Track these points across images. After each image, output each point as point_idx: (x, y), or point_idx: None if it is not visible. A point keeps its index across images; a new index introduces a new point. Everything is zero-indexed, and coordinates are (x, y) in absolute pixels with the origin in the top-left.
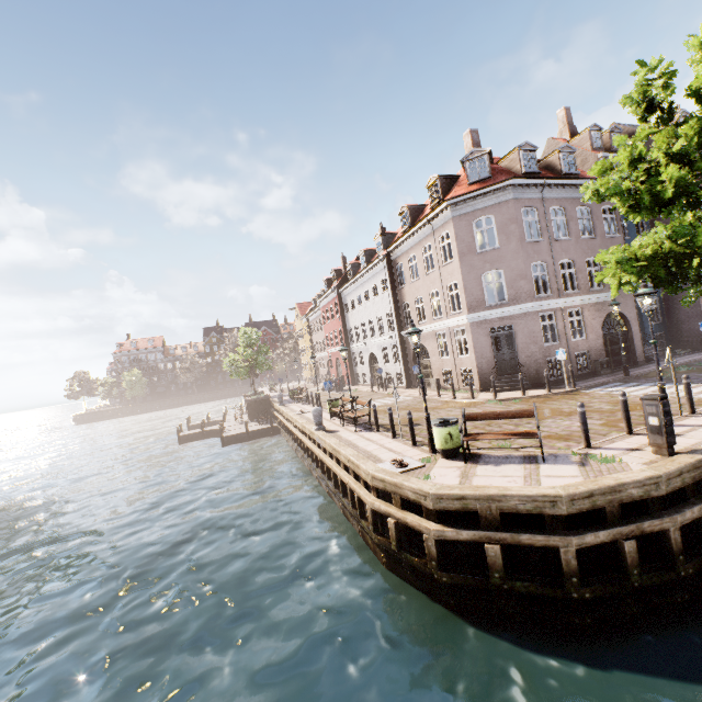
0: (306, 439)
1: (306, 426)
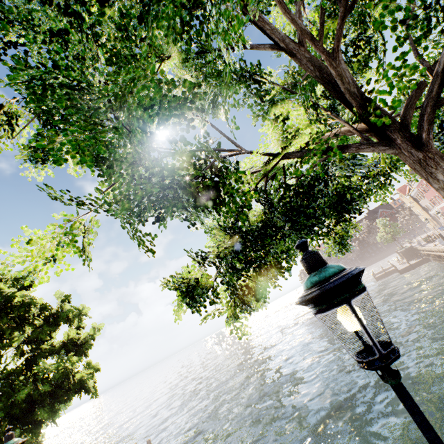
0: (442, 253)
1: (438, 248)
